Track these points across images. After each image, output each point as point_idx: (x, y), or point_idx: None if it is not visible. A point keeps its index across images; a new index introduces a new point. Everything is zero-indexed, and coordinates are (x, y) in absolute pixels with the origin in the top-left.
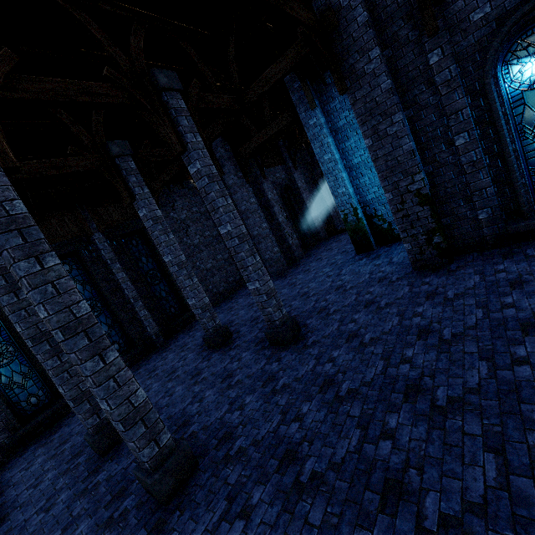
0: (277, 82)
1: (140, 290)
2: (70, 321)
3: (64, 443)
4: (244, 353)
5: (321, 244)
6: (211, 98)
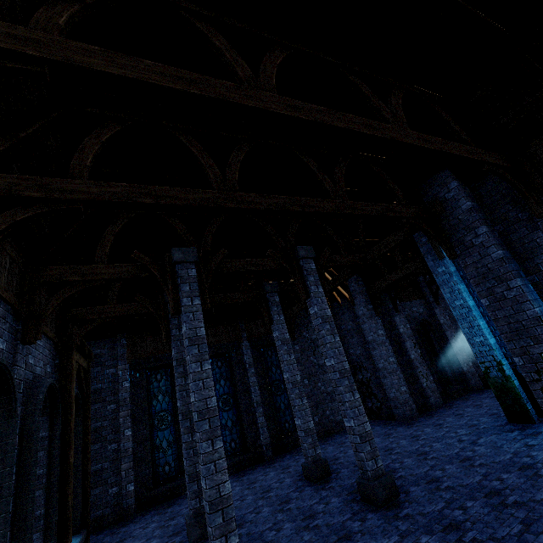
0: (394, 246)
1: (264, 397)
2: (204, 409)
3: (172, 519)
4: (334, 497)
5: (470, 395)
6: (337, 258)
